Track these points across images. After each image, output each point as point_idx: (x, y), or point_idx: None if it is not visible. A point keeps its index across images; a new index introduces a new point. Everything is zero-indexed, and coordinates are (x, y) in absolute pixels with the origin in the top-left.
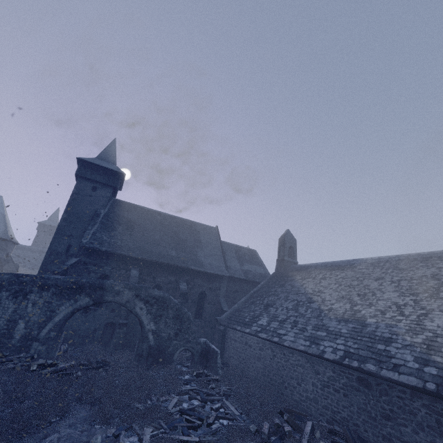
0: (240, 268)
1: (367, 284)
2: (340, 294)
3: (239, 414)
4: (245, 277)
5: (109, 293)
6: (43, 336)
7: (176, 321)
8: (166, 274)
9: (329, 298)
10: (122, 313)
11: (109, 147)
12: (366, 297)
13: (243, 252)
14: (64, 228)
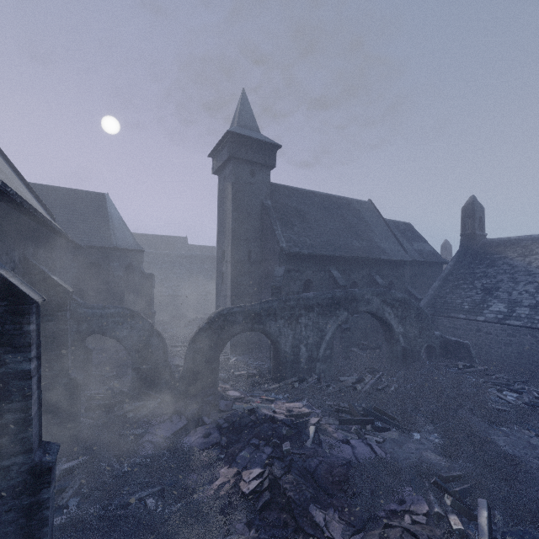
0: (413, 249)
1: None
2: None
3: None
4: (424, 259)
5: (361, 303)
6: (321, 356)
7: (417, 320)
8: (358, 269)
9: None
10: None
11: (243, 106)
12: None
13: (402, 228)
14: (237, 231)
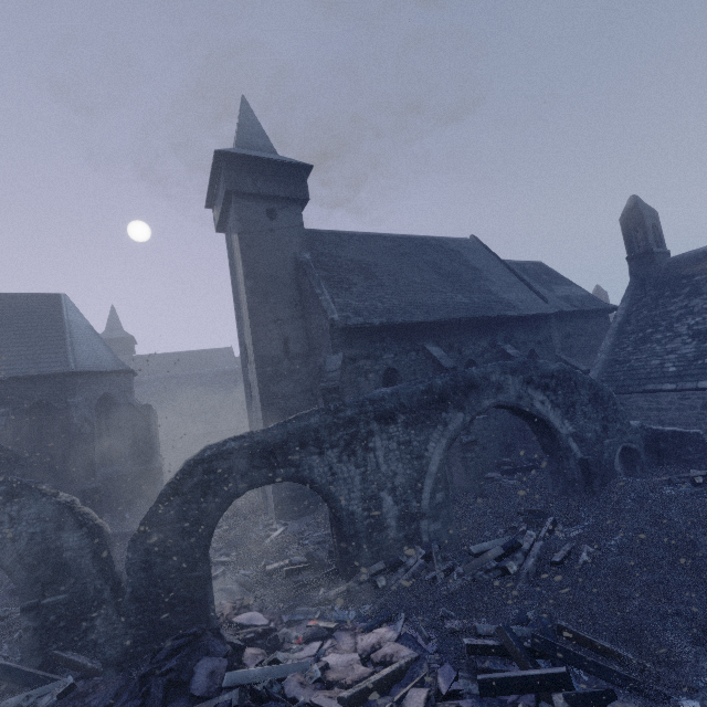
0: (555, 296)
1: None
2: None
3: None
4: (576, 308)
5: (486, 391)
6: (427, 507)
7: (595, 406)
8: (473, 339)
9: None
10: None
11: (245, 119)
12: None
13: (532, 269)
14: (259, 308)
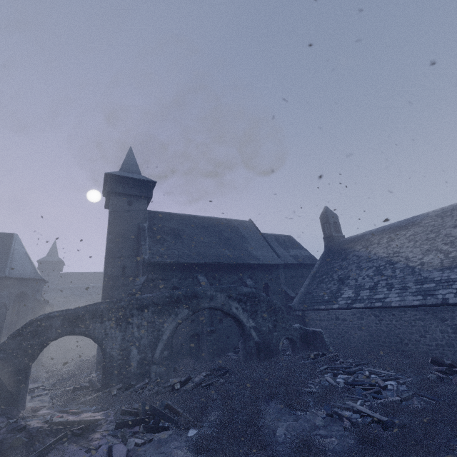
0: (288, 255)
1: (447, 233)
2: (423, 248)
3: (396, 374)
4: (297, 262)
5: (204, 299)
6: (158, 358)
7: (270, 313)
8: (229, 274)
9: (412, 255)
10: (206, 320)
11: (128, 158)
12: (456, 244)
13: (282, 239)
14: (112, 250)
